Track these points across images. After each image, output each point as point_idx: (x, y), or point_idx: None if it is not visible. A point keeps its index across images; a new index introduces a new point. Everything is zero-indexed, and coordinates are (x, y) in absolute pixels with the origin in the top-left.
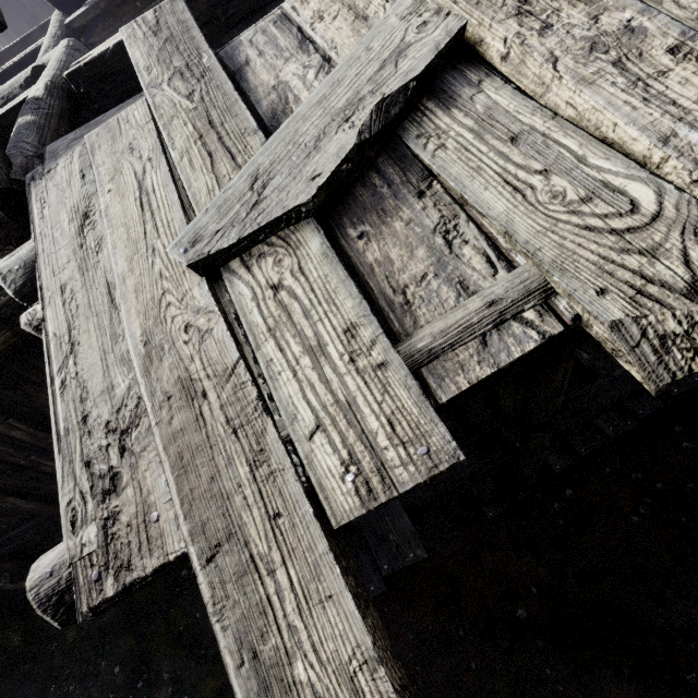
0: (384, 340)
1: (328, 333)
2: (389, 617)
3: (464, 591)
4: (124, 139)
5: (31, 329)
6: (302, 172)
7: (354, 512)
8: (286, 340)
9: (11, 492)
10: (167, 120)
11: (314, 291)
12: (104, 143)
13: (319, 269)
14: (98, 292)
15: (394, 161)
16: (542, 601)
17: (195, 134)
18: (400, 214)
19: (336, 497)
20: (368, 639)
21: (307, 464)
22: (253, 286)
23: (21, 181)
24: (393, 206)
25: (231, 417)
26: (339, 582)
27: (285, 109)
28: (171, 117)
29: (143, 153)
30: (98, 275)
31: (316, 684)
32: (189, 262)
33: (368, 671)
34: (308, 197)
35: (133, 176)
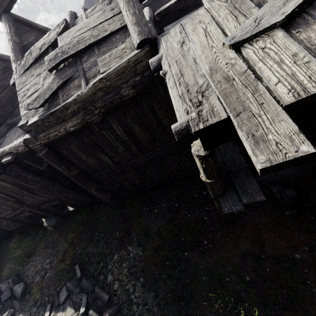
0: (309, 55)
1: (285, 56)
2: (228, 243)
3: (267, 241)
4: (197, 19)
5: (162, 75)
6: (278, 13)
7: (292, 101)
8: (267, 61)
9: (107, 155)
10: (217, 10)
11: (280, 46)
12: (189, 22)
13: (282, 40)
14: (190, 61)
15: (314, 9)
16: (310, 253)
17: (229, 12)
18: (315, 23)
19: (285, 98)
20: (297, 127)
21: (274, 91)
22: (254, 49)
23: (155, 38)
24: (312, 22)
25: (245, 83)
26: (286, 116)
27: (264, 1)
28: (219, 9)
29: (205, 22)
30: (189, 56)
31: (277, 139)
32: (231, 43)
33: (296, 134)
34: (281, 19)
35: (202, 29)
